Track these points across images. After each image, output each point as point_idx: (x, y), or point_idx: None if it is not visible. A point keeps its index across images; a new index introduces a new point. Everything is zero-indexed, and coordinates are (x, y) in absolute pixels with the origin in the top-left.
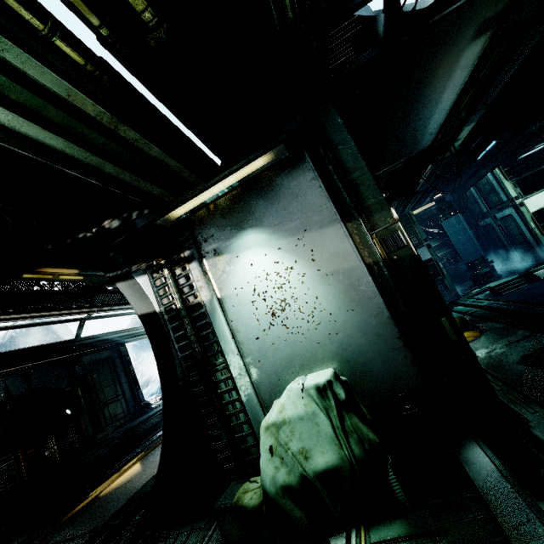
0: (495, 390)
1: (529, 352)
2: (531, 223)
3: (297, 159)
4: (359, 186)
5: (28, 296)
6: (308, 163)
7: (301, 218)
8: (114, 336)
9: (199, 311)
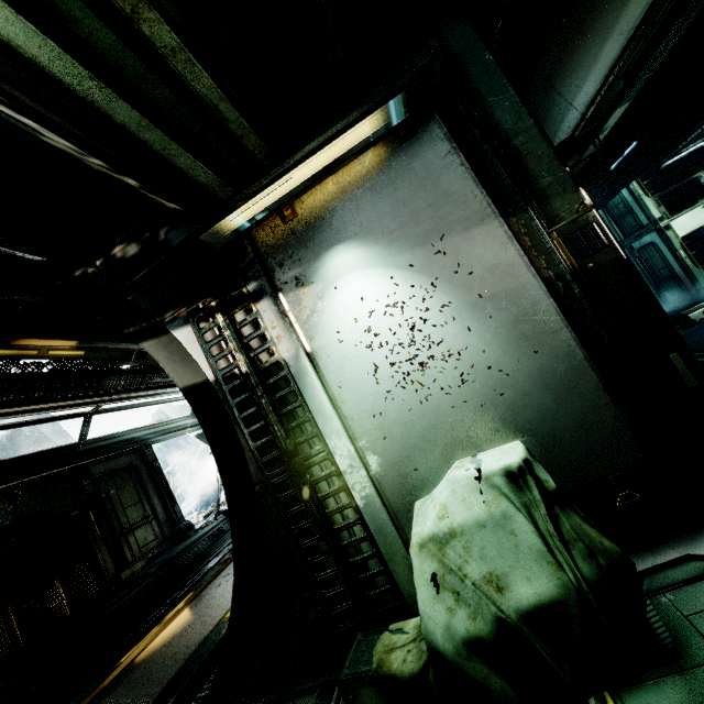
0: None
1: None
2: (681, 252)
3: (422, 124)
4: (525, 158)
5: (3, 382)
6: (439, 129)
7: (433, 216)
8: (135, 435)
9: (278, 375)
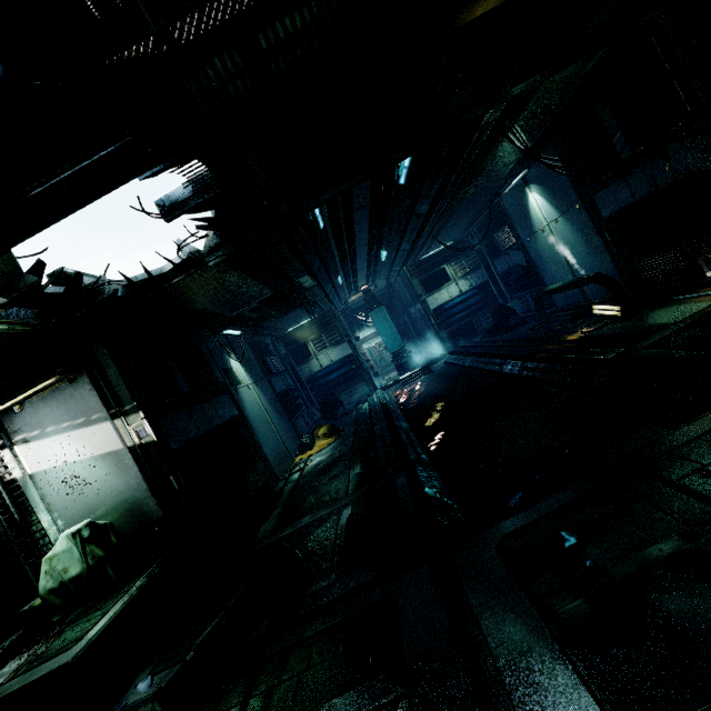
0: (283, 496)
1: (330, 460)
2: (432, 320)
3: (80, 375)
4: (121, 397)
5: None
6: (87, 379)
7: (85, 416)
8: None
9: (15, 485)
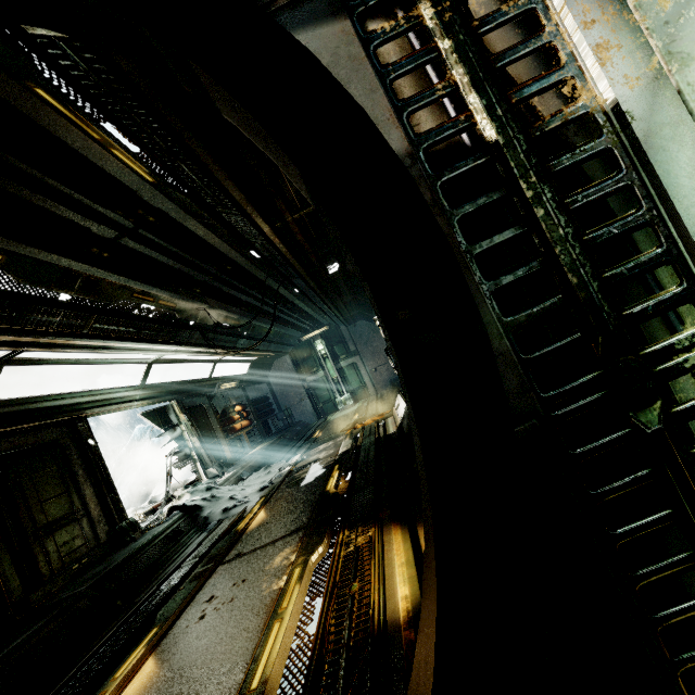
0: None
1: None
2: None
3: None
4: None
5: None
6: None
7: None
8: (64, 402)
9: (584, 148)
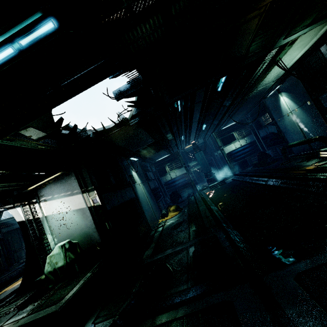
0: (155, 238)
1: (177, 223)
2: (226, 158)
3: (70, 172)
4: (87, 183)
5: None
6: (73, 174)
7: (71, 191)
8: None
9: (39, 220)
